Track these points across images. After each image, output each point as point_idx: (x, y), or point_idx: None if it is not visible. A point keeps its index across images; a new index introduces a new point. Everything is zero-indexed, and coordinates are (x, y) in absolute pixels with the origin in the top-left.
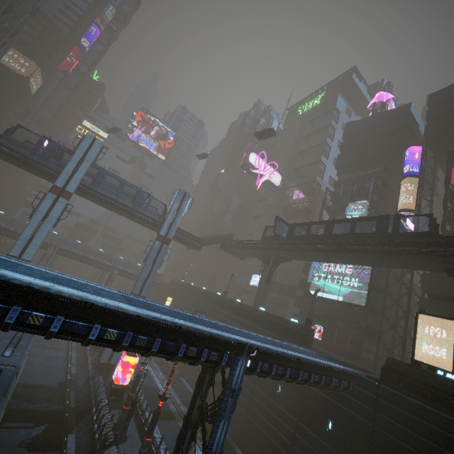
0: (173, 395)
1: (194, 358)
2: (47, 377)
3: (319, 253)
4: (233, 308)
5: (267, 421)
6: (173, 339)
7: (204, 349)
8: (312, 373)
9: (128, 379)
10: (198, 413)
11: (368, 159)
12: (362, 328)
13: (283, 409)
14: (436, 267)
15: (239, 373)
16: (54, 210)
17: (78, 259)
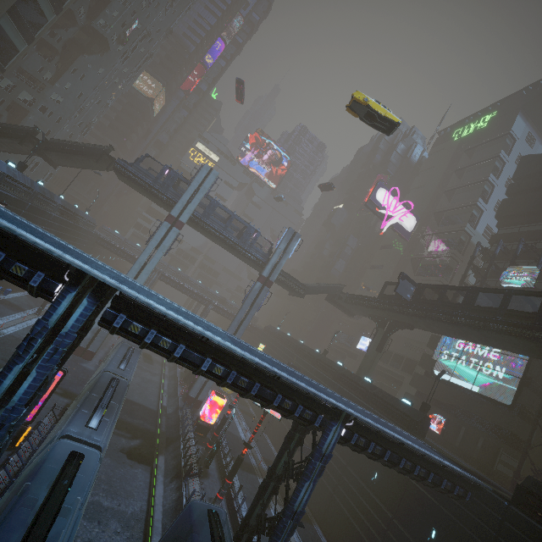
0: (254, 449)
1: (288, 411)
2: (143, 397)
3: (452, 326)
4: (332, 371)
5: (355, 506)
6: (270, 387)
7: (299, 405)
8: (417, 465)
9: (213, 420)
10: (283, 468)
11: None
12: (501, 434)
13: (376, 499)
14: None
15: (331, 439)
16: (167, 239)
17: (177, 288)
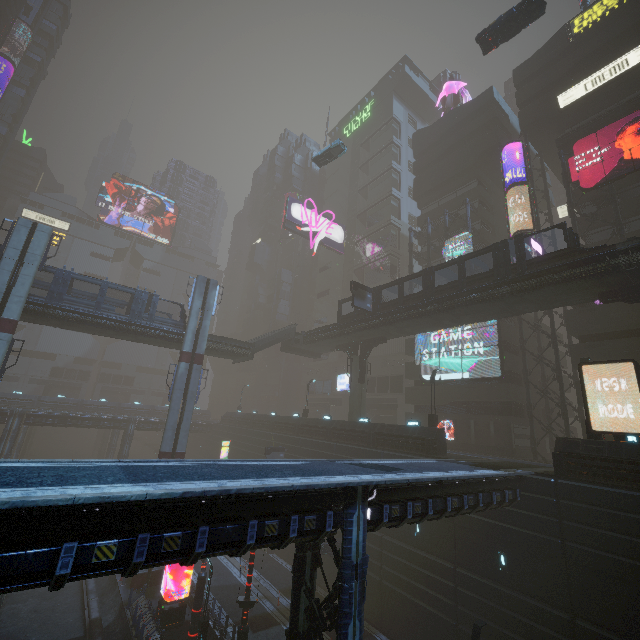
0: (265, 586)
1: (278, 537)
2: (49, 628)
3: (424, 319)
4: (322, 431)
5: (411, 580)
6: (232, 517)
7: (291, 516)
8: (464, 495)
9: (188, 586)
10: (307, 622)
11: (455, 175)
12: (504, 408)
13: (430, 557)
14: (586, 296)
15: (358, 535)
16: None
17: (65, 424)
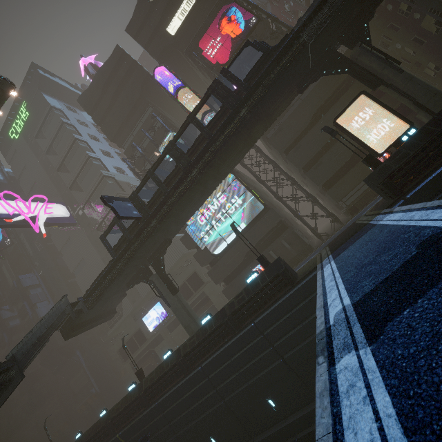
0: None
1: None
2: None
3: (194, 189)
4: (175, 371)
5: None
6: None
7: None
8: None
9: None
10: None
11: (132, 109)
12: (280, 228)
13: None
14: (288, 97)
15: None
16: None
17: None
